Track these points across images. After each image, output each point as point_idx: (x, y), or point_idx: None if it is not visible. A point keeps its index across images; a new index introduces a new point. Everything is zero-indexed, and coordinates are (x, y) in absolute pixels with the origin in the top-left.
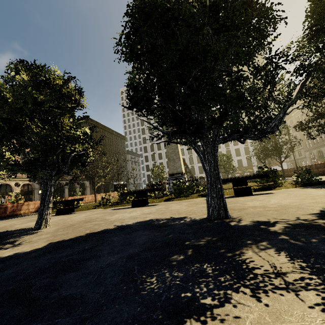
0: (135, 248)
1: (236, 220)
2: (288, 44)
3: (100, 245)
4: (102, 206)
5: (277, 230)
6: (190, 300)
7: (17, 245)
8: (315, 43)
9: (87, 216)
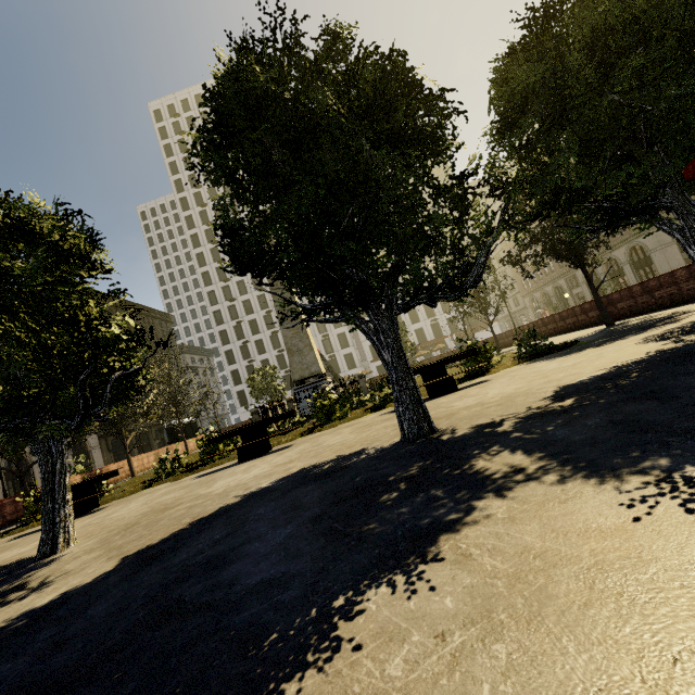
0: (313, 509)
1: (449, 432)
2: (475, 154)
3: (241, 526)
4: (166, 478)
5: (506, 429)
6: (433, 523)
7: (42, 586)
8: (509, 141)
9: (147, 502)
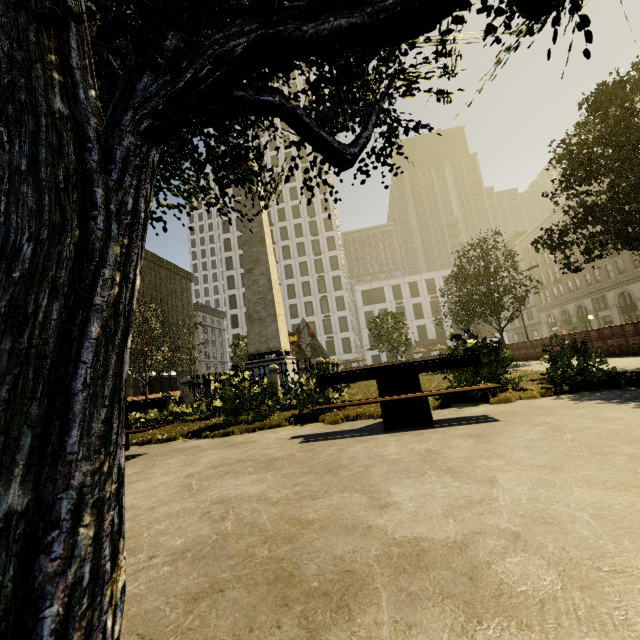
0: None
1: None
2: None
3: None
4: None
5: None
6: None
7: None
8: None
9: None
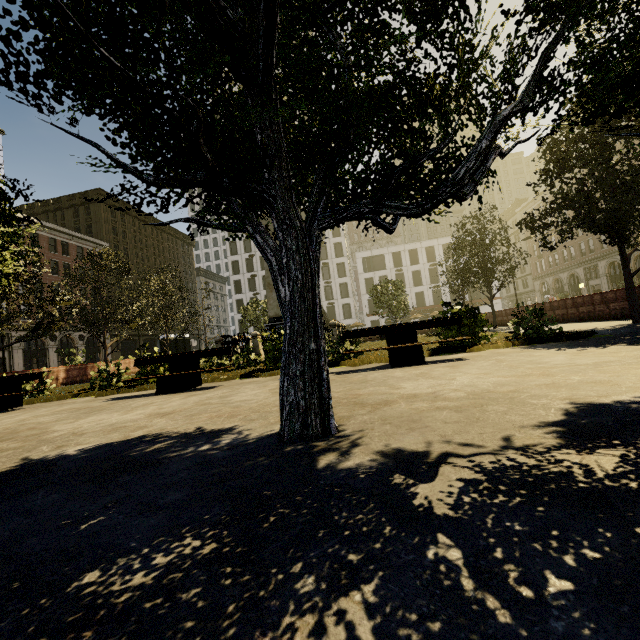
0: None
1: (344, 446)
2: None
3: None
4: (98, 390)
5: (435, 500)
6: None
7: None
8: None
9: (26, 419)
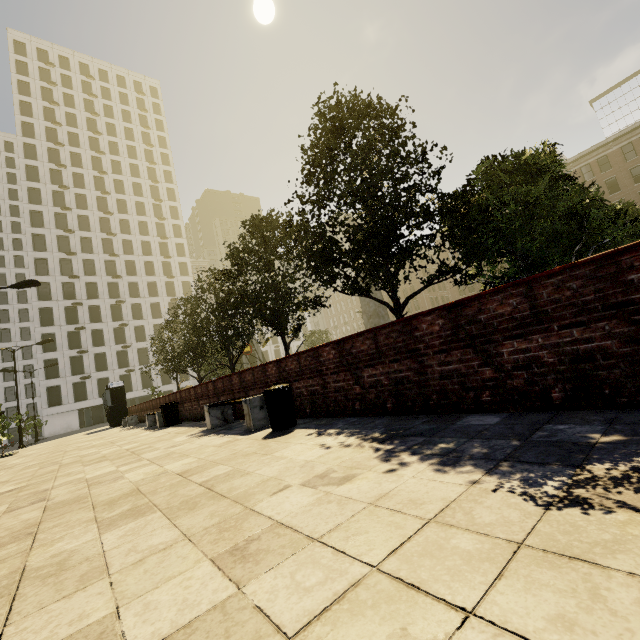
0: None
1: None
2: None
3: None
4: None
5: None
6: None
7: None
8: None
9: None
